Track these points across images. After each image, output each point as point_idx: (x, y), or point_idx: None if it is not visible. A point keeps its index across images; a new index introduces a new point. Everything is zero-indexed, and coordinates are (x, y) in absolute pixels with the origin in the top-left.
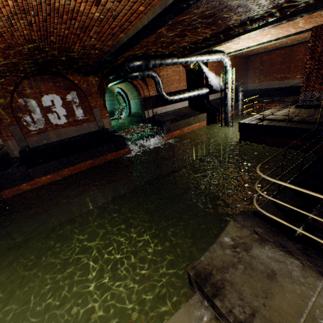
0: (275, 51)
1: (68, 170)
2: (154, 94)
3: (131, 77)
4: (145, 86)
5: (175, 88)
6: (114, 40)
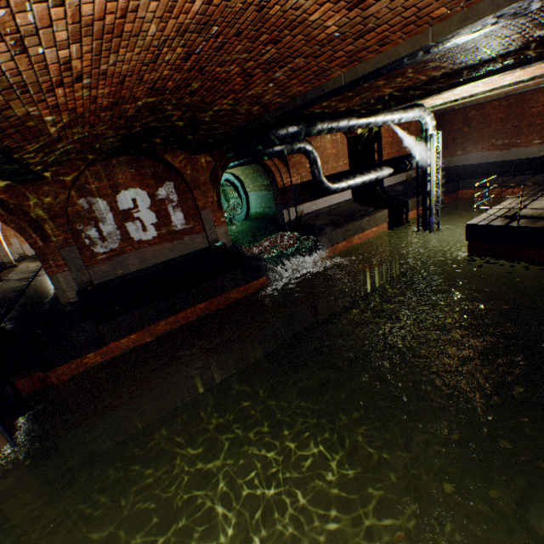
0: (491, 102)
1: (166, 324)
2: (298, 180)
3: (271, 154)
4: (284, 167)
5: (331, 169)
6: (310, 85)
